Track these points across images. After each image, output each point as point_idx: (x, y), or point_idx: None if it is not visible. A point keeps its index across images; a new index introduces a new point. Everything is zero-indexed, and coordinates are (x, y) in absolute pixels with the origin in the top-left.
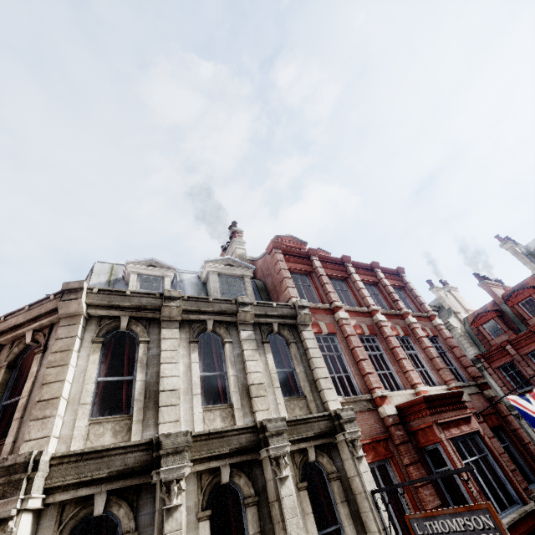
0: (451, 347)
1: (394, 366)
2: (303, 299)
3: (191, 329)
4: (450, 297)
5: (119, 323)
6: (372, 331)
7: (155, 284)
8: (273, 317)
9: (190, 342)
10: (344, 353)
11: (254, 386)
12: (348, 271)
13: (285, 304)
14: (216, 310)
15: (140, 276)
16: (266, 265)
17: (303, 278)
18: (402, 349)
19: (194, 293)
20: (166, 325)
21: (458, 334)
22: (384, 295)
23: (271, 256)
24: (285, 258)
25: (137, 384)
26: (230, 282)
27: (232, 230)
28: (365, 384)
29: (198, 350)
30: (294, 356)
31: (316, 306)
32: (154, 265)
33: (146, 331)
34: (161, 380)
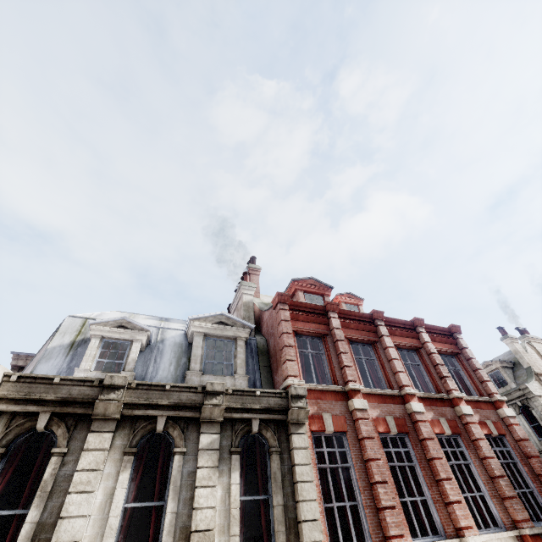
0: (527, 455)
1: (431, 491)
2: (304, 380)
3: (132, 432)
4: (530, 351)
5: (36, 423)
6: (402, 428)
7: (119, 351)
8: (254, 411)
9: (124, 453)
10: (354, 465)
11: (197, 535)
12: (378, 331)
13: (274, 391)
14: (171, 403)
15: (105, 340)
16: (271, 320)
17: (315, 342)
18: (445, 463)
19: (173, 359)
20: (97, 427)
21: (541, 407)
22: (428, 367)
23: (275, 311)
24: (293, 316)
25: (23, 530)
26: (221, 342)
27: (248, 267)
28: (379, 524)
29: (138, 461)
30: (273, 476)
31: (323, 388)
32: (124, 325)
33: (67, 436)
34: (59, 524)
